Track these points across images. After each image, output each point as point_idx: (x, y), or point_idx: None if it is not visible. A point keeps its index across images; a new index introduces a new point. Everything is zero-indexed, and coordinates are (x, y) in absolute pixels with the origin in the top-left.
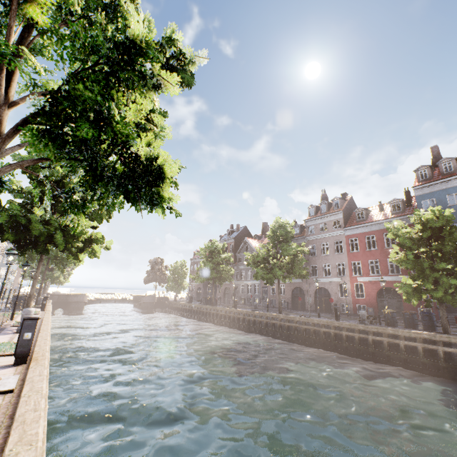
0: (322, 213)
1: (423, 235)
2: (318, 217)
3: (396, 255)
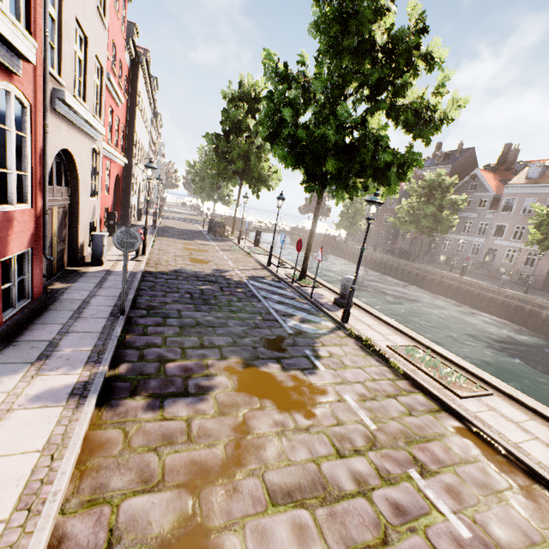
0: None
1: None
2: None
3: None
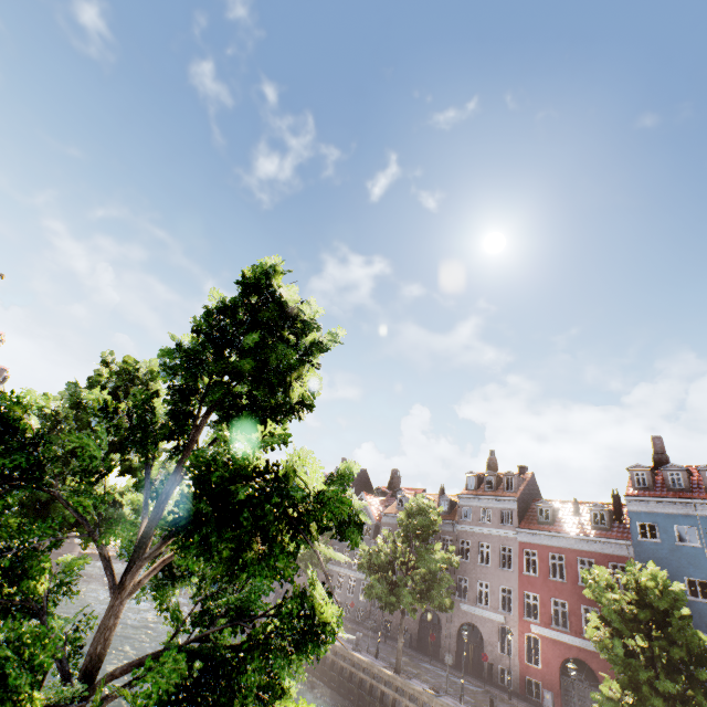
0: (486, 490)
1: (640, 615)
2: (479, 496)
3: (597, 632)
